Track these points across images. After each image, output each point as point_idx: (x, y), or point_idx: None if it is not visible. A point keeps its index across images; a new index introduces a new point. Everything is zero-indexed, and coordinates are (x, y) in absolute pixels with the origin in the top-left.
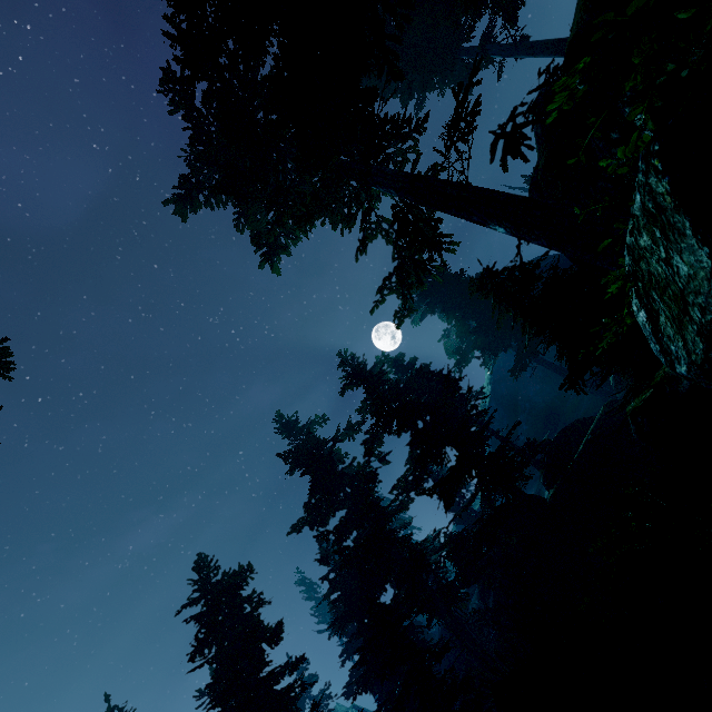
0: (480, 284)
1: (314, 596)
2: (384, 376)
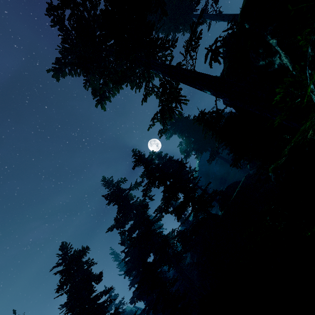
0: (197, 118)
1: (118, 259)
2: (153, 161)
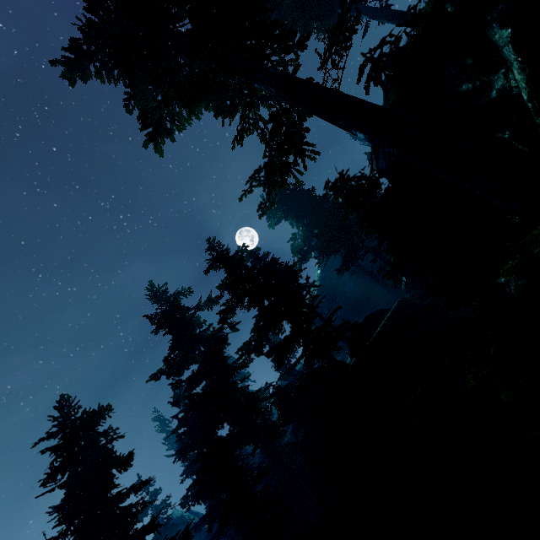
0: (333, 185)
1: (166, 429)
2: (242, 262)
